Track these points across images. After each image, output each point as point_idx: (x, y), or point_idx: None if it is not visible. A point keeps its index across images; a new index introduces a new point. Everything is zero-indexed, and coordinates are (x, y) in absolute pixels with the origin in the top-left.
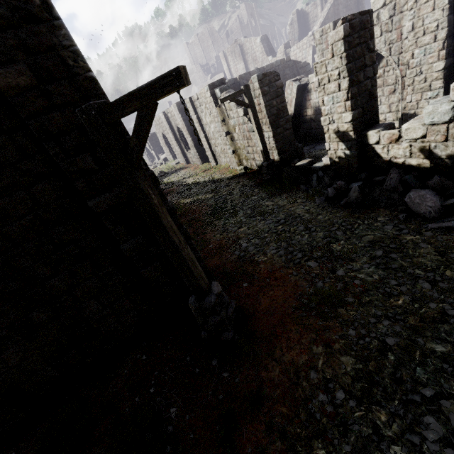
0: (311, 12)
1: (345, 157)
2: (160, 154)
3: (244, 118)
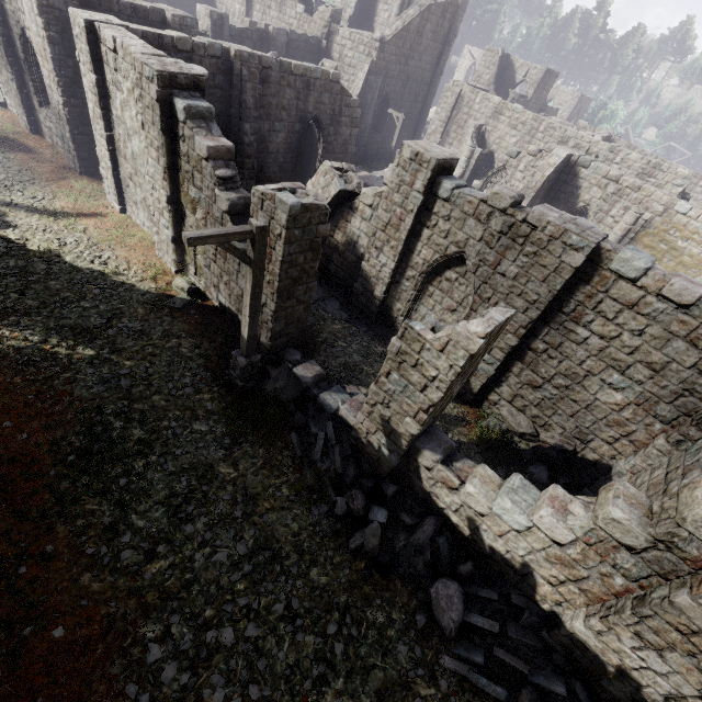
0: None
1: (378, 450)
2: None
3: (226, 216)
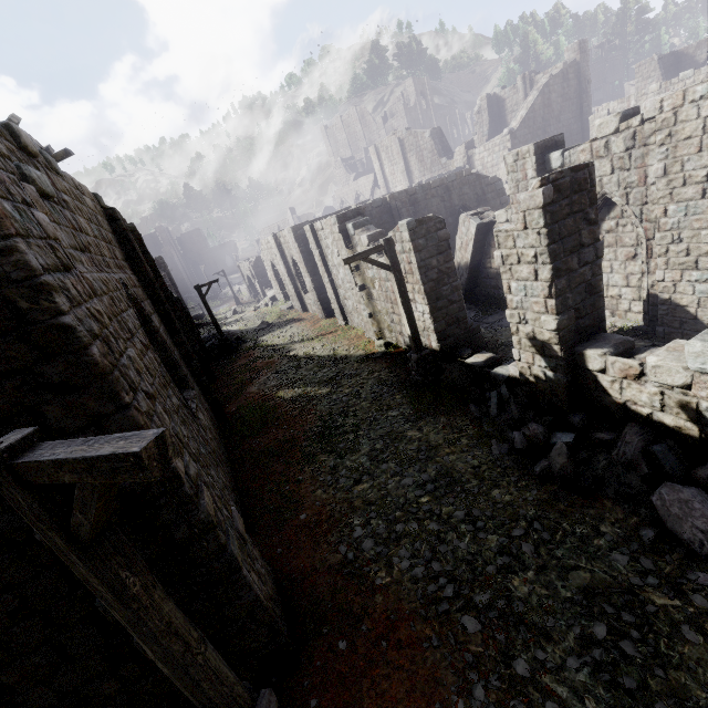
0: (509, 98)
1: (545, 380)
2: (267, 288)
3: (388, 272)
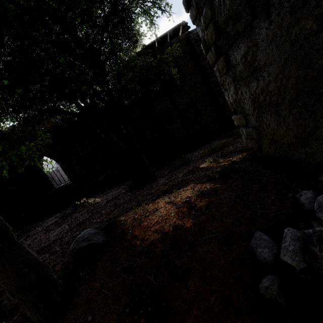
0: None
1: None
2: None
3: None
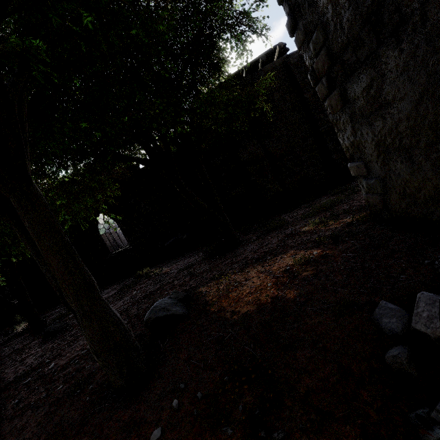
0: None
1: None
2: None
3: None
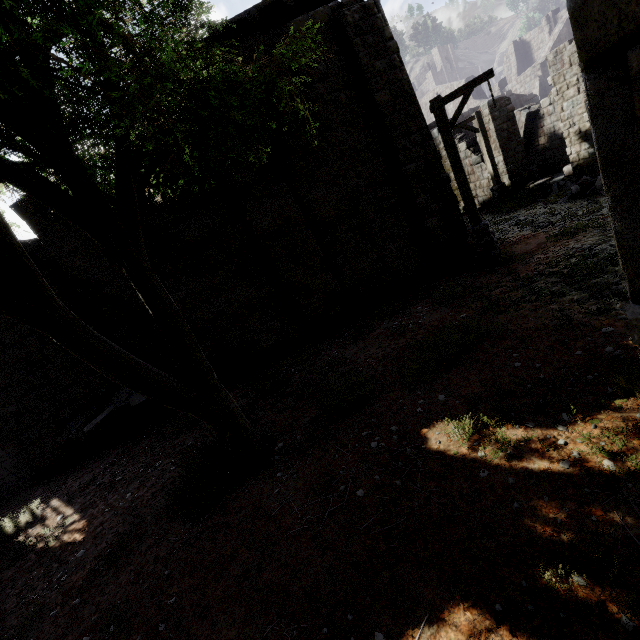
0: (535, 38)
1: (588, 157)
2: None
3: (466, 151)
